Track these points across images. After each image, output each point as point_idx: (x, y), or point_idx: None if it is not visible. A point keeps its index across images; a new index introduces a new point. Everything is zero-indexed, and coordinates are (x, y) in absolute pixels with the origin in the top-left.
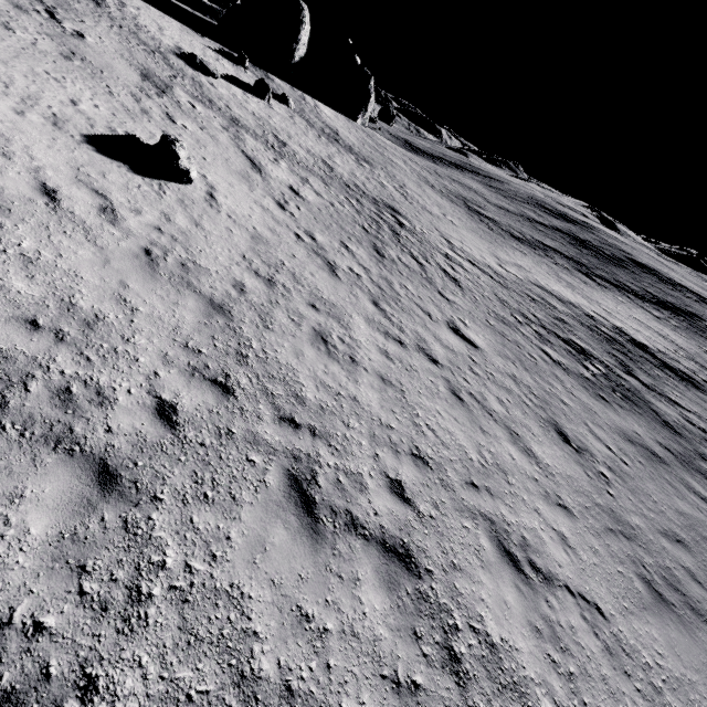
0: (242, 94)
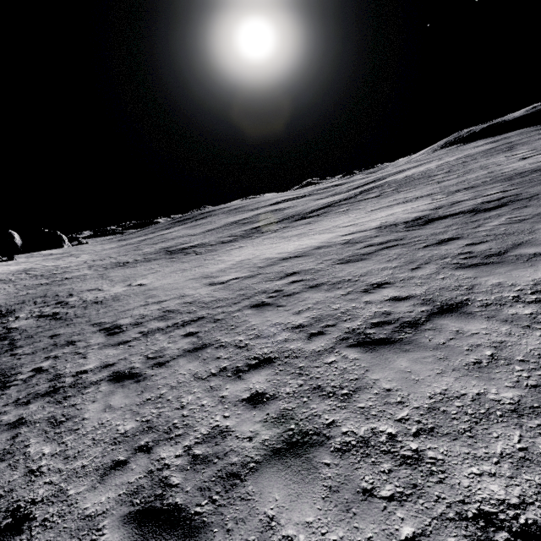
0: (5, 262)
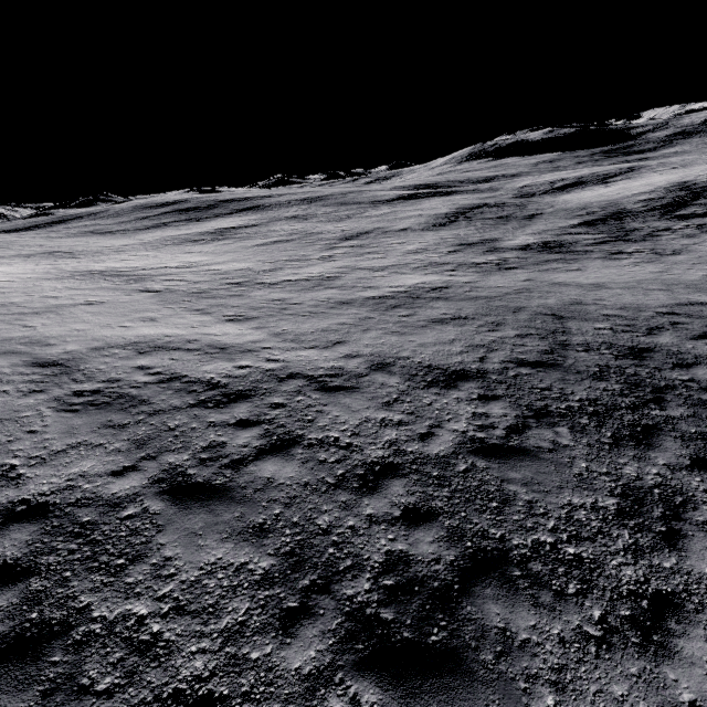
0: None
